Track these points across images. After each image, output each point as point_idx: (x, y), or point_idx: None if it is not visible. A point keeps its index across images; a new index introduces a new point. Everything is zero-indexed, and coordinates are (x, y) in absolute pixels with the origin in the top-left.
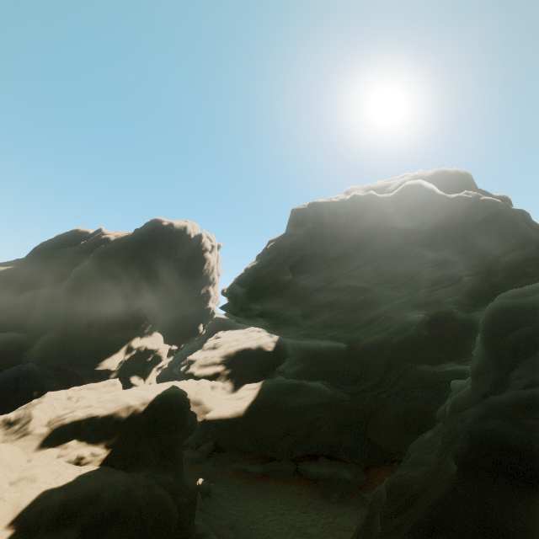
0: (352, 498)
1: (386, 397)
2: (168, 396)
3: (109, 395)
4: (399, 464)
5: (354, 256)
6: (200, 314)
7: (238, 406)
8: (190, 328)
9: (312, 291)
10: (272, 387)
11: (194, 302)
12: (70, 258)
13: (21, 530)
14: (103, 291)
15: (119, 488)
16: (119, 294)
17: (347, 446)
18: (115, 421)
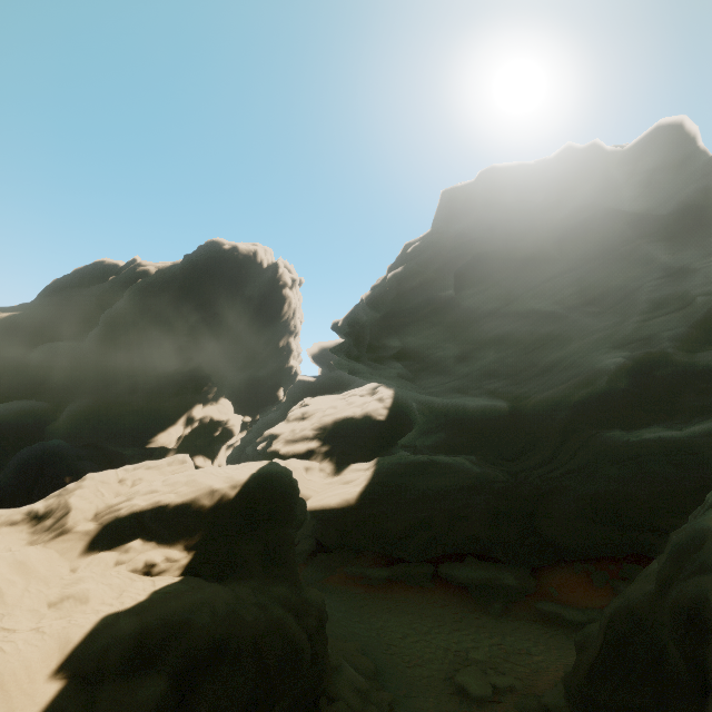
0: (520, 610)
1: (558, 476)
2: (266, 475)
3: (179, 475)
4: (583, 565)
5: (554, 257)
6: (278, 375)
7: (347, 492)
8: (267, 393)
9: (479, 318)
10: (392, 467)
11: (271, 359)
12: (96, 300)
13: (76, 680)
14: (146, 343)
15: (218, 609)
16: (169, 346)
17: (506, 542)
18: (195, 512)
